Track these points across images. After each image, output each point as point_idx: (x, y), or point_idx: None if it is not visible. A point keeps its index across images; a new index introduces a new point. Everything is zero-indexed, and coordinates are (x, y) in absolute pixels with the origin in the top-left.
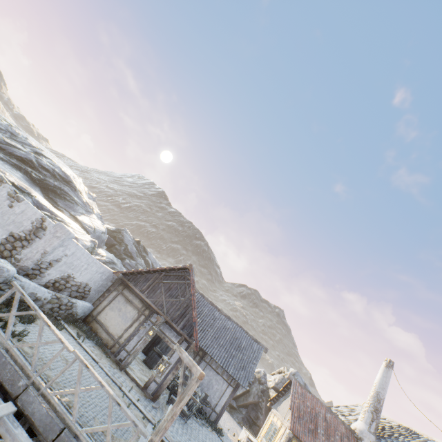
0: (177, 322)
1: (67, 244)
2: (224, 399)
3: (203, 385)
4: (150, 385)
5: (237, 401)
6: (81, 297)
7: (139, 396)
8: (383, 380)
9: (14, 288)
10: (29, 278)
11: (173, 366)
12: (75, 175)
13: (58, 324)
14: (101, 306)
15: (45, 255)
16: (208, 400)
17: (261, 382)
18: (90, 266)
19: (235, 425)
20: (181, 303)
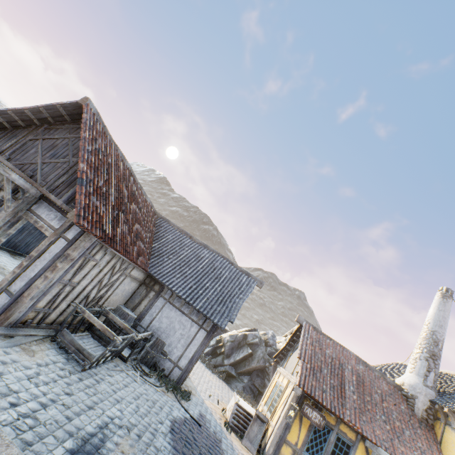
0: (59, 194)
1: None
2: (193, 348)
3: (160, 331)
4: None
5: (236, 368)
6: None
7: None
8: (440, 315)
9: None
10: None
11: (45, 265)
12: (5, 103)
13: None
14: None
15: None
16: (165, 350)
17: (268, 344)
18: None
19: (229, 394)
20: (72, 165)
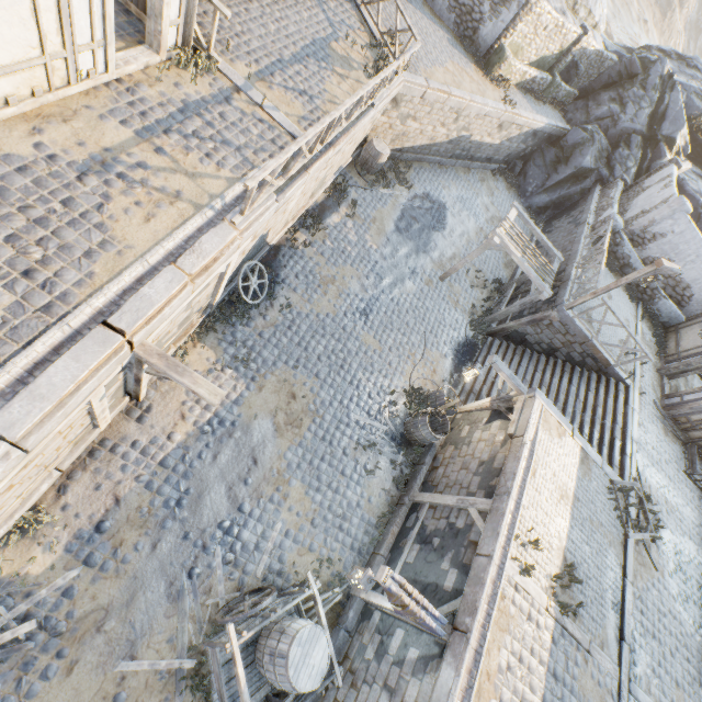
0: None
1: (676, 219)
2: None
3: None
4: (672, 398)
5: None
6: (676, 302)
7: (650, 387)
8: None
9: (608, 223)
10: (631, 245)
11: None
12: None
13: (631, 295)
14: (692, 321)
15: (651, 224)
16: None
17: None
18: (698, 260)
19: None
20: None
